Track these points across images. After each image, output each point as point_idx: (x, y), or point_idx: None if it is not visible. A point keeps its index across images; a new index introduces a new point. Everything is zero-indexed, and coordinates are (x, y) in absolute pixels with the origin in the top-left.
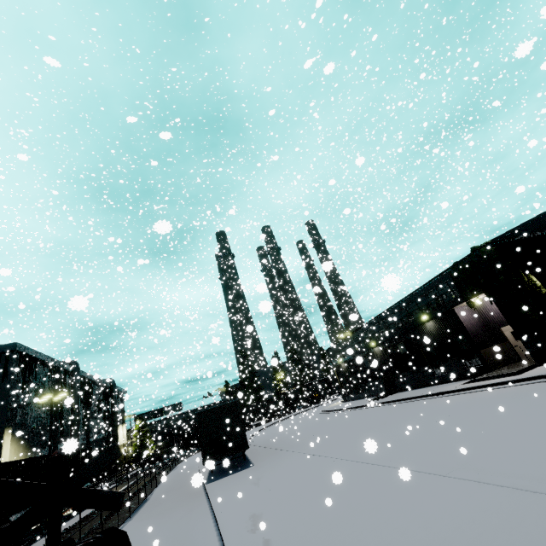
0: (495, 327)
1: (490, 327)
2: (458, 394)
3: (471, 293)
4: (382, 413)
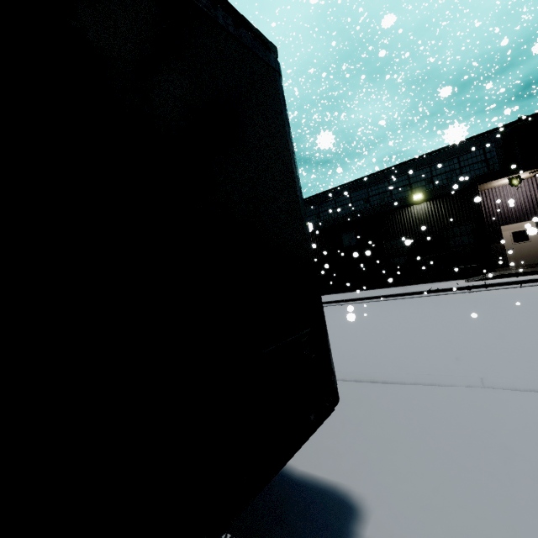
0: (495, 224)
1: (487, 224)
2: (508, 288)
3: (526, 165)
4: (384, 309)
